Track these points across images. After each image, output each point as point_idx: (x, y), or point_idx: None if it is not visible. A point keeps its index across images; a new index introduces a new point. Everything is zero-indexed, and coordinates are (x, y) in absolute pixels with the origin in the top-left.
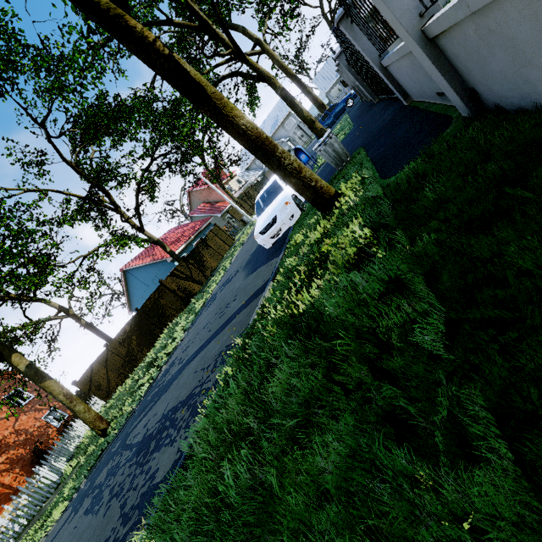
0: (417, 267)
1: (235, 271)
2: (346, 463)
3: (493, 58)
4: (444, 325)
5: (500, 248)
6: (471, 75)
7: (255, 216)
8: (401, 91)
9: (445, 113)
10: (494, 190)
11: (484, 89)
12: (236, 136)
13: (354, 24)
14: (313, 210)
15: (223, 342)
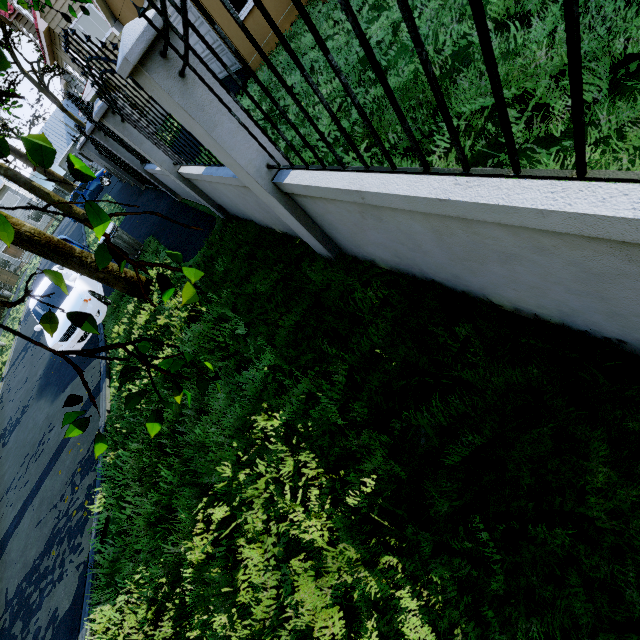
0: (226, 307)
1: (20, 409)
2: (227, 397)
3: (223, 198)
4: (247, 328)
5: (254, 286)
6: (216, 200)
7: (38, 326)
8: (170, 190)
9: (211, 214)
10: (246, 262)
11: (226, 207)
12: (20, 243)
13: (108, 137)
14: (124, 300)
15: (71, 465)
